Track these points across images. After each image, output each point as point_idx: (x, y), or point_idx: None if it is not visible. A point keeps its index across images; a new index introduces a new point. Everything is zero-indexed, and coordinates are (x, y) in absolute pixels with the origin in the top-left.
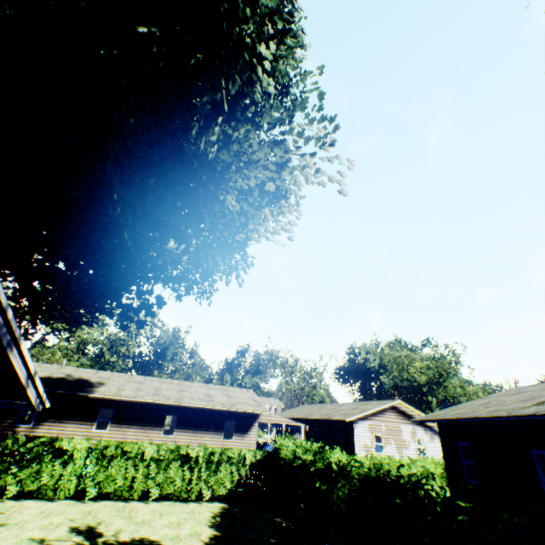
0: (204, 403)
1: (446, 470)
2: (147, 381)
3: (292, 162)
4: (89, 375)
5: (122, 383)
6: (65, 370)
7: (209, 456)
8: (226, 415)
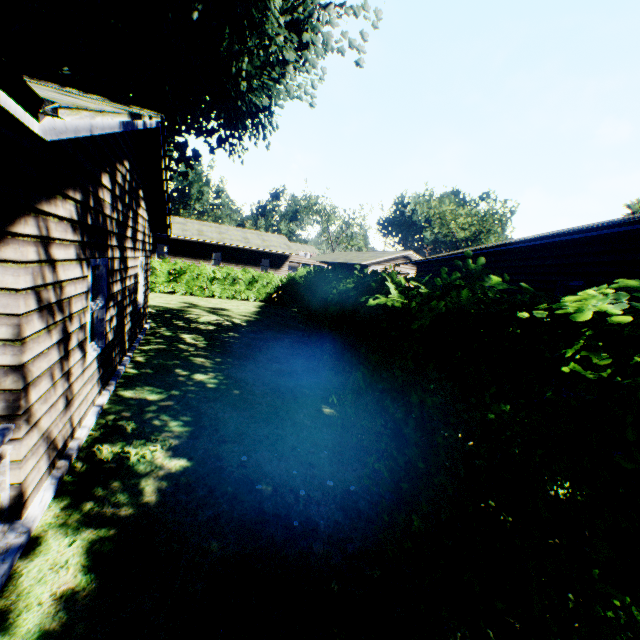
0: (243, 244)
1: None
2: (188, 223)
3: (315, 17)
4: None
5: None
6: None
7: (251, 277)
8: (262, 256)
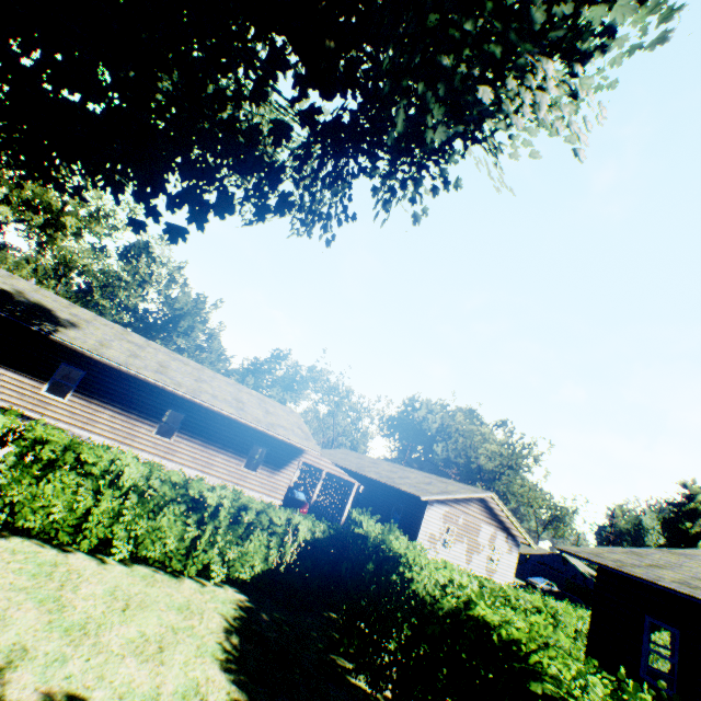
0: (232, 410)
1: (591, 637)
2: (150, 347)
3: None
4: (56, 306)
5: (108, 337)
6: (16, 282)
7: (236, 509)
8: (257, 437)
